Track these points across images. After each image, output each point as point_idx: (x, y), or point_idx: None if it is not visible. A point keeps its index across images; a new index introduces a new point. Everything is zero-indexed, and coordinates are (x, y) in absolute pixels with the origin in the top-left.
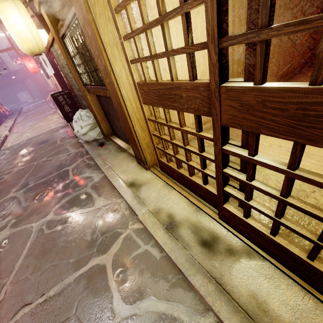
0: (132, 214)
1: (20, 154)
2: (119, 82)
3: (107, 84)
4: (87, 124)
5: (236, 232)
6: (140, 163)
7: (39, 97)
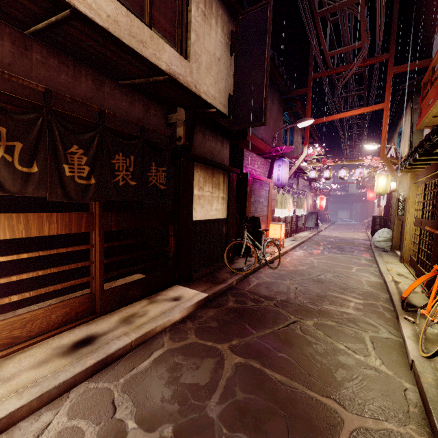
0: (376, 268)
1: (329, 239)
2: (408, 215)
3: (404, 215)
4: (384, 237)
5: (416, 277)
6: (400, 260)
7: (356, 218)
